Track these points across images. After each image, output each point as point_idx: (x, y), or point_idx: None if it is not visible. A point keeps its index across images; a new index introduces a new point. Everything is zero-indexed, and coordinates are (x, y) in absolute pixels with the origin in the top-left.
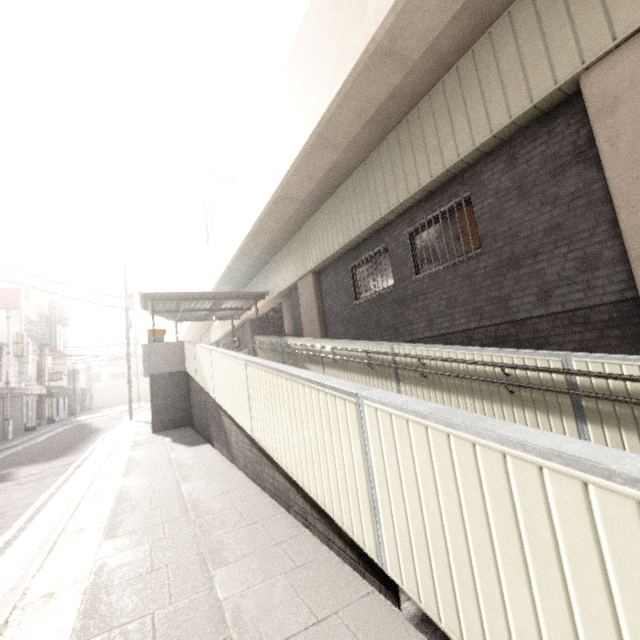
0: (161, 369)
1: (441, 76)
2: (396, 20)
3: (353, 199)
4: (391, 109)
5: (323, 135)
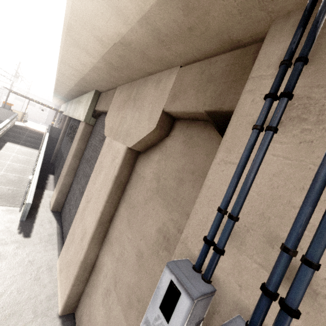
0: (1, 118)
1: (84, 93)
2: (58, 79)
3: (75, 105)
4: (75, 91)
5: (58, 85)
